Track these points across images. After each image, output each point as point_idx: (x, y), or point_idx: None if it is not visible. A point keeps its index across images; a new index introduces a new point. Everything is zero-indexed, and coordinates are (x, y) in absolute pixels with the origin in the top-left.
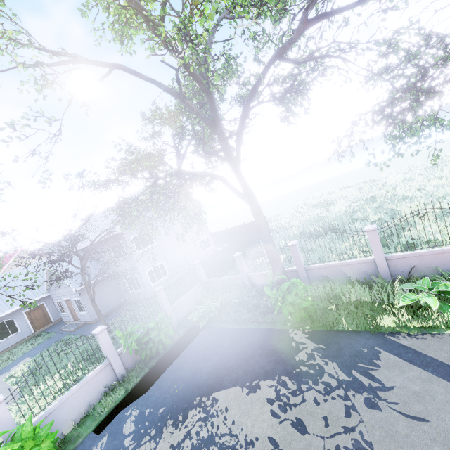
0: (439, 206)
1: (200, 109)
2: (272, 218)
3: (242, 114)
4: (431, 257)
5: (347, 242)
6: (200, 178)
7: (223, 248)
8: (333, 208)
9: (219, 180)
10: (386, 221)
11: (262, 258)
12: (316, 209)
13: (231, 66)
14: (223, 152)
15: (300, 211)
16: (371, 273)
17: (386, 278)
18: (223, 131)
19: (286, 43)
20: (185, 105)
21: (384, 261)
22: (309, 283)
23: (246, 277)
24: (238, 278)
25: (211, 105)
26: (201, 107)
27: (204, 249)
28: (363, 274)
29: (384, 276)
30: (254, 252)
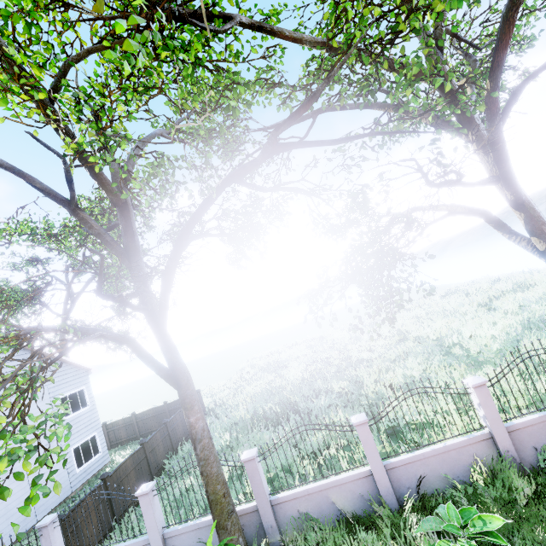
0: (400, 372)
1: (109, 231)
2: (208, 388)
3: (176, 245)
4: (437, 459)
5: (319, 432)
6: (83, 342)
7: (121, 464)
8: (287, 373)
9: (125, 344)
10: (351, 392)
11: (193, 472)
12: (266, 374)
13: (164, 167)
14: (139, 298)
15: (246, 376)
16: (372, 498)
17: (391, 503)
18: (143, 266)
19: (248, 163)
20: (79, 218)
21: (384, 473)
22: (278, 532)
23: (159, 540)
24: (142, 545)
25: (126, 226)
26: (110, 228)
27: (83, 463)
28: (359, 500)
29: (389, 500)
30: (180, 458)
